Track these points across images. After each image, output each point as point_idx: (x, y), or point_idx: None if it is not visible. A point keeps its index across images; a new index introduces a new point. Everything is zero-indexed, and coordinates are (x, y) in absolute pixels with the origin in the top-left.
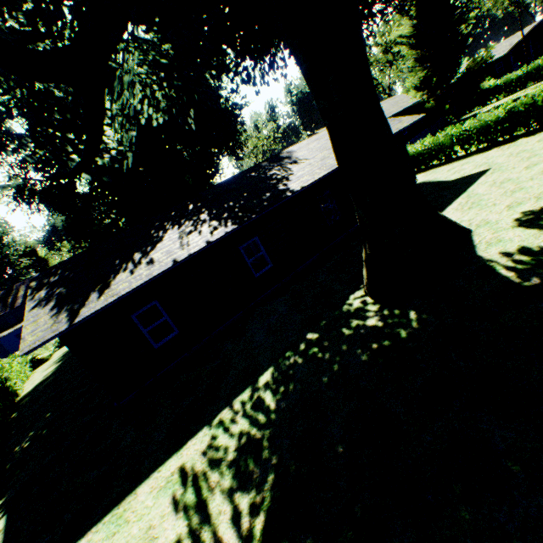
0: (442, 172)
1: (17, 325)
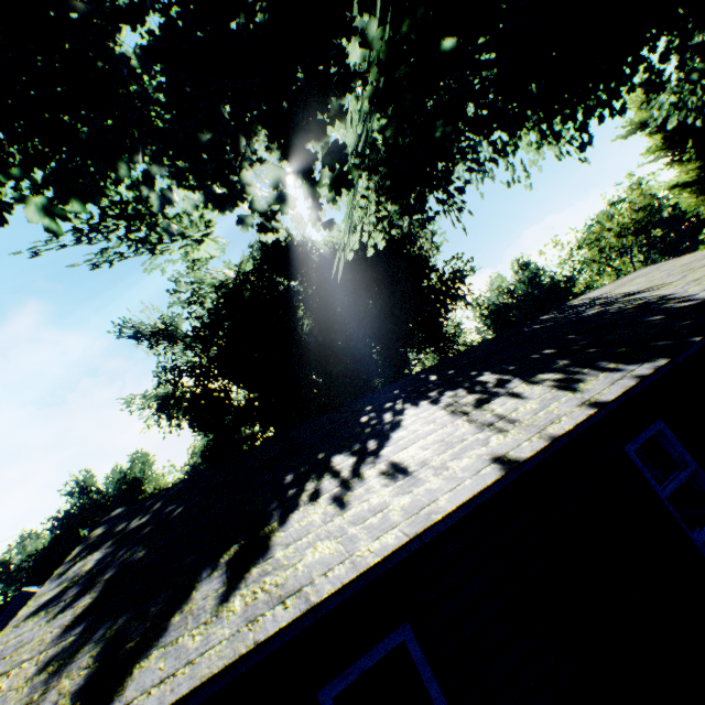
0: None
1: None
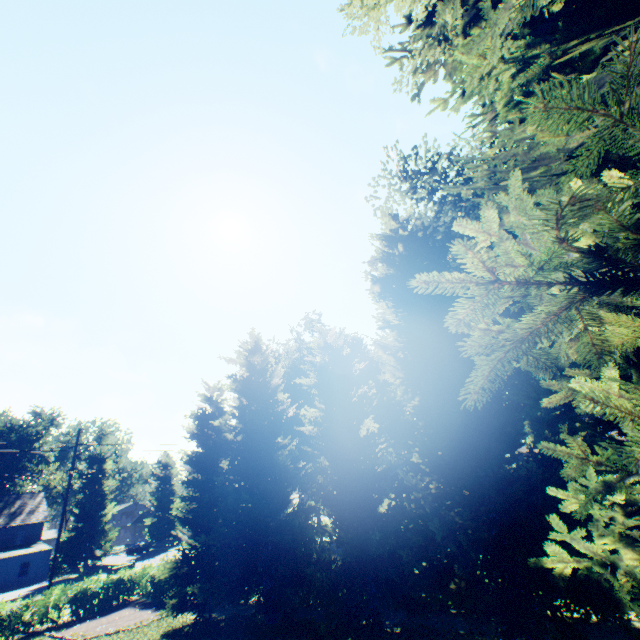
0: None
1: None
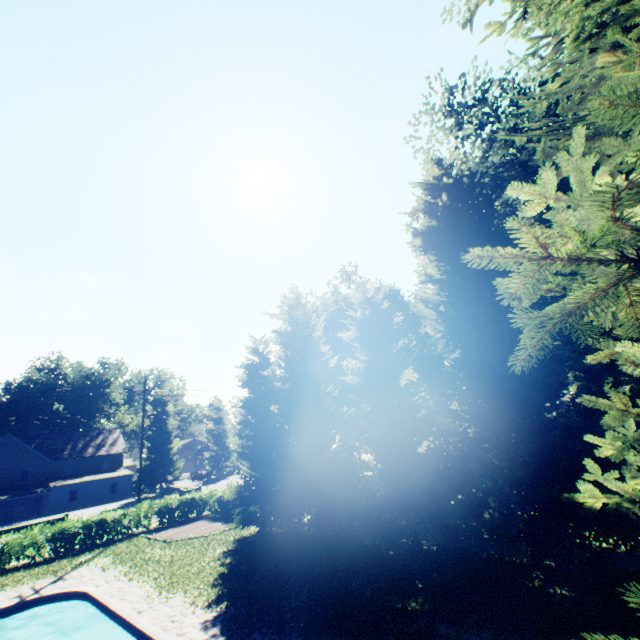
0: None
1: (76, 477)
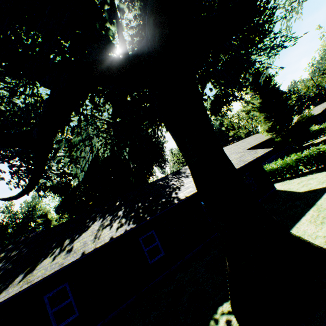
0: (293, 184)
1: None
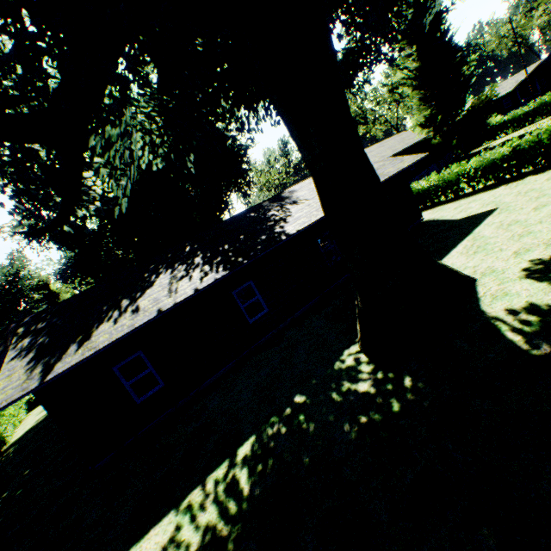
0: (449, 210)
1: None
